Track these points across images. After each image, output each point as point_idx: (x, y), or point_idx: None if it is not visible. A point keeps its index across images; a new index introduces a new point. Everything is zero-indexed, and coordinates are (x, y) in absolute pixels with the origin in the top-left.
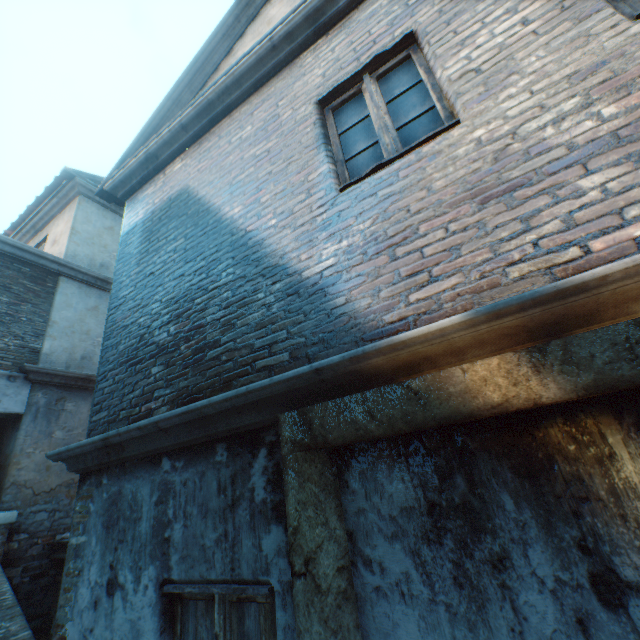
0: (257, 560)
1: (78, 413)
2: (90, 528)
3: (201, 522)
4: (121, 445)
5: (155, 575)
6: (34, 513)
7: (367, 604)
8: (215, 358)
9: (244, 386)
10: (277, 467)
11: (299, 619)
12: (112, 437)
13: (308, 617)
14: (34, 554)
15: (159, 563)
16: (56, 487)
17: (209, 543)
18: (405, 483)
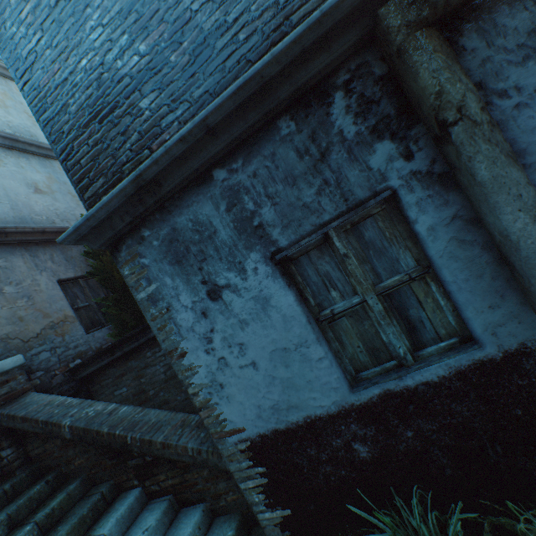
0: (370, 179)
1: (15, 268)
2: (156, 276)
3: (292, 191)
4: (156, 182)
5: (260, 256)
6: (36, 356)
7: (509, 123)
8: (229, 44)
9: (315, 11)
10: (362, 98)
11: (466, 152)
12: (146, 171)
13: (475, 144)
14: (59, 382)
15: (260, 247)
16: (41, 332)
17: (310, 200)
18: (528, 11)
